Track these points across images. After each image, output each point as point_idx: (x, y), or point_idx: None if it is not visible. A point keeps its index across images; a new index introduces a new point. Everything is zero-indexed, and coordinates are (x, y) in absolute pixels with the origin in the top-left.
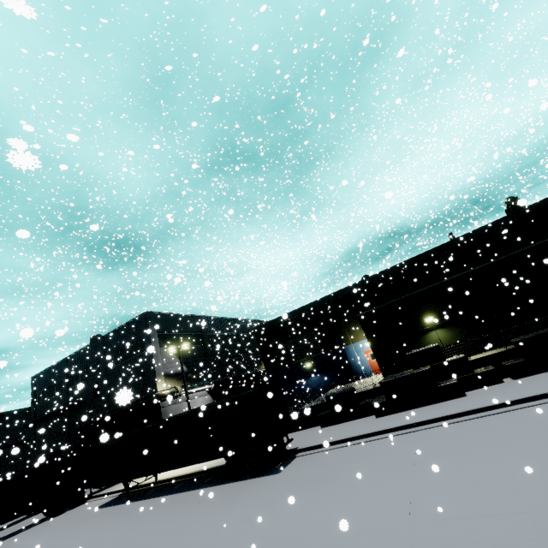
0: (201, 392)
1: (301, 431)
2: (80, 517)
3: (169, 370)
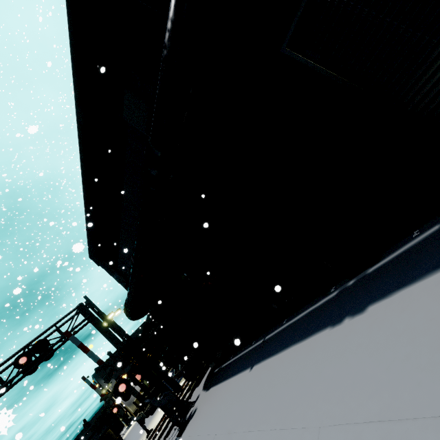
0: None
1: None
2: None
3: None
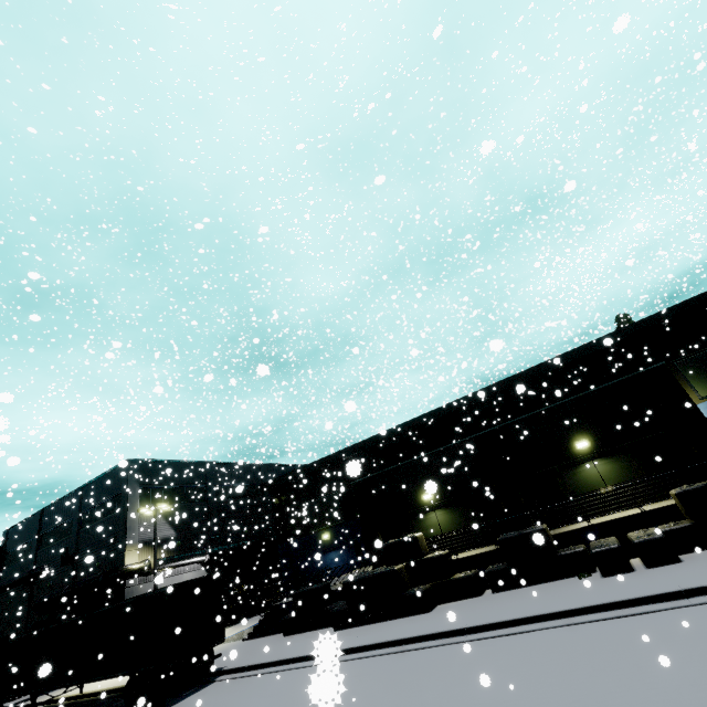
0: (192, 565)
1: (265, 638)
2: None
3: (148, 535)
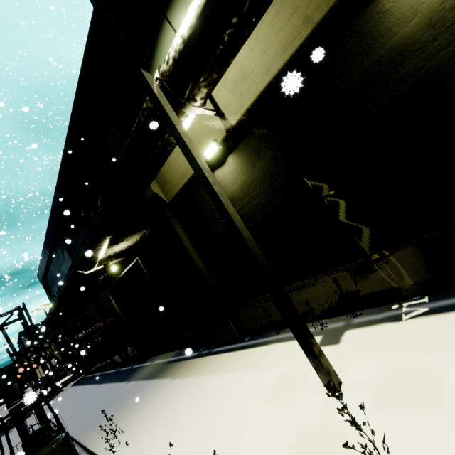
0: None
1: None
2: (3, 410)
3: None
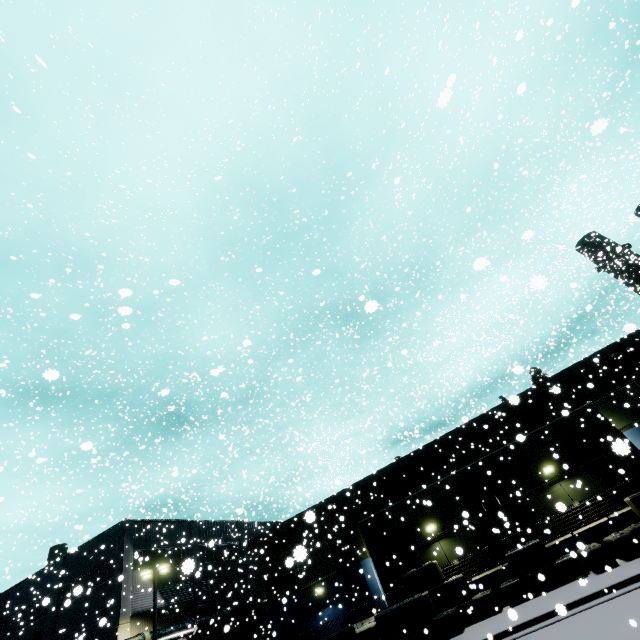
0: None
1: None
2: None
3: (139, 605)
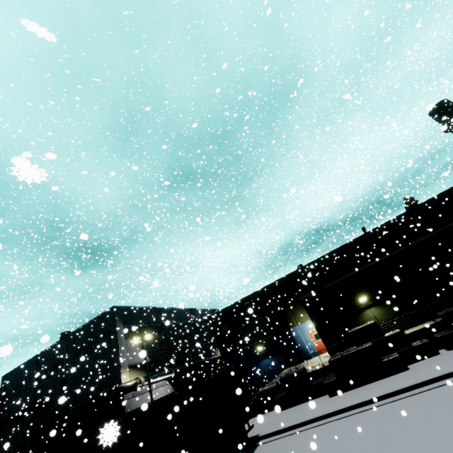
0: (162, 382)
1: None
2: None
3: (132, 361)
